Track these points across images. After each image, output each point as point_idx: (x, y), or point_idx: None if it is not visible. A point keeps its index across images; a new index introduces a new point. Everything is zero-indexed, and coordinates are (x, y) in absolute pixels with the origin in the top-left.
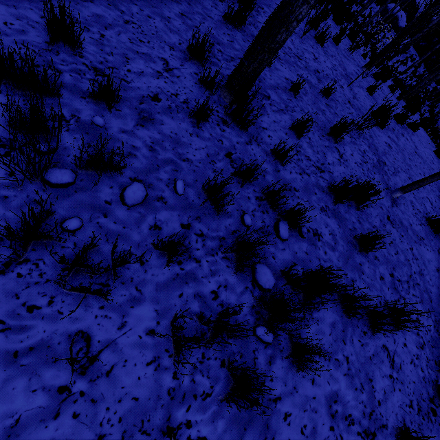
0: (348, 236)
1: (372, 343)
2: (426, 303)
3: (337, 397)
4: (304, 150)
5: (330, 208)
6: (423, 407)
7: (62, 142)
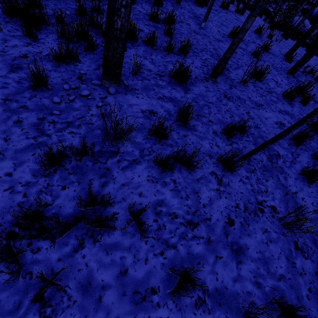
0: (162, 33)
1: (169, 59)
2: (215, 57)
3: (143, 65)
4: (137, 9)
5: (151, 25)
6: (199, 78)
7: (20, 2)
